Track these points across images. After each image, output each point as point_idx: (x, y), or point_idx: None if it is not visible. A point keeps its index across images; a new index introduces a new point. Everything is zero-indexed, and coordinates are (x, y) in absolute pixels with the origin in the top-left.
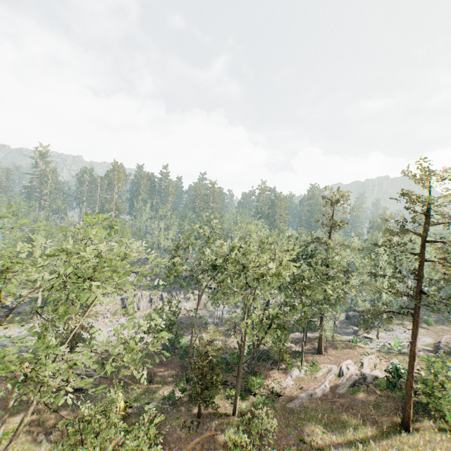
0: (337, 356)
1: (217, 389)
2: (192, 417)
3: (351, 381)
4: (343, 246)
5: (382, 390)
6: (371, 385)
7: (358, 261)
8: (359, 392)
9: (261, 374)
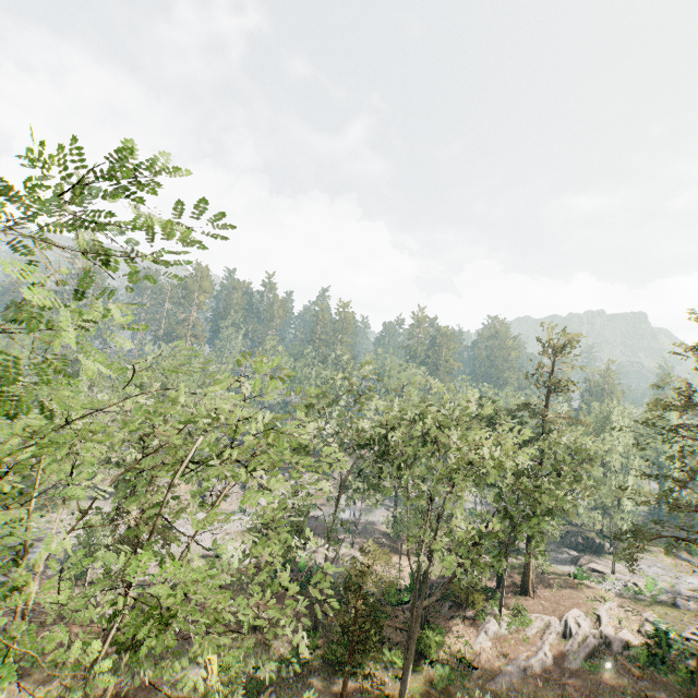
0: (553, 601)
1: (379, 651)
2: (331, 697)
3: (588, 648)
4: (570, 420)
5: (642, 668)
6: (621, 657)
7: (591, 445)
8: (604, 668)
9: (442, 627)
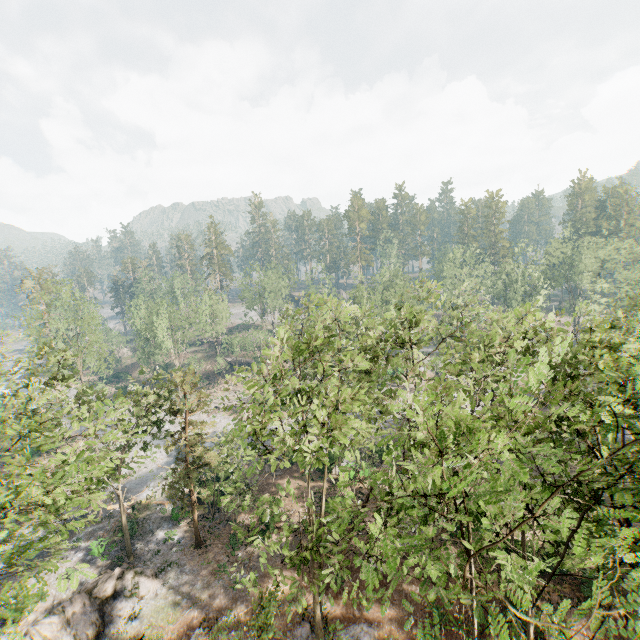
0: None
1: None
2: None
3: None
4: None
5: None
6: None
7: None
8: None
9: None
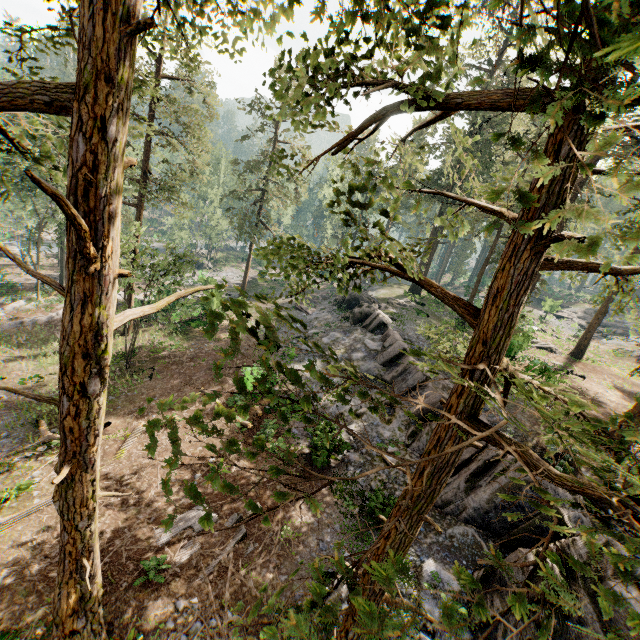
0: None
1: None
2: None
3: None
4: None
5: None
6: None
7: None
8: None
9: None
